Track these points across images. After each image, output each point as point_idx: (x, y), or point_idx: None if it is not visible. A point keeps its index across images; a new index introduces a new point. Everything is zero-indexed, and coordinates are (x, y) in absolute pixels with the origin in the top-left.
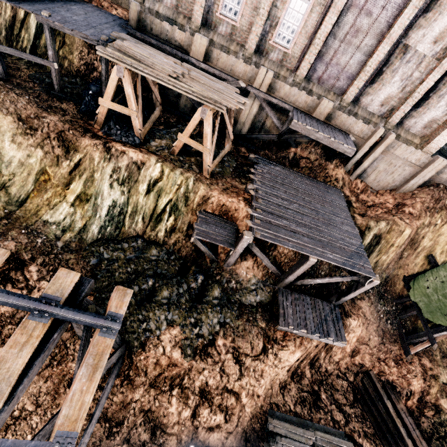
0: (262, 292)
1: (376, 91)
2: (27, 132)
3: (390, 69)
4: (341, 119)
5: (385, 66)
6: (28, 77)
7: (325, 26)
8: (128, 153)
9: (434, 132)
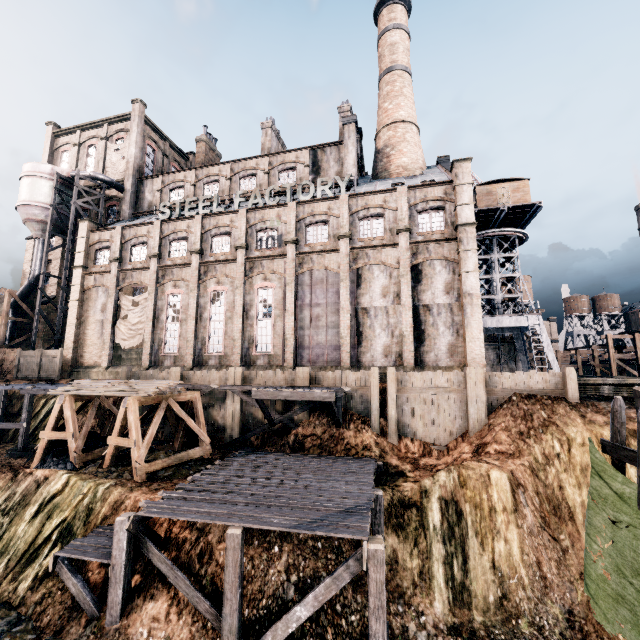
0: None
1: (369, 347)
2: None
3: (366, 327)
4: (329, 378)
5: (360, 327)
6: (5, 451)
7: (288, 324)
8: (36, 472)
9: (464, 354)
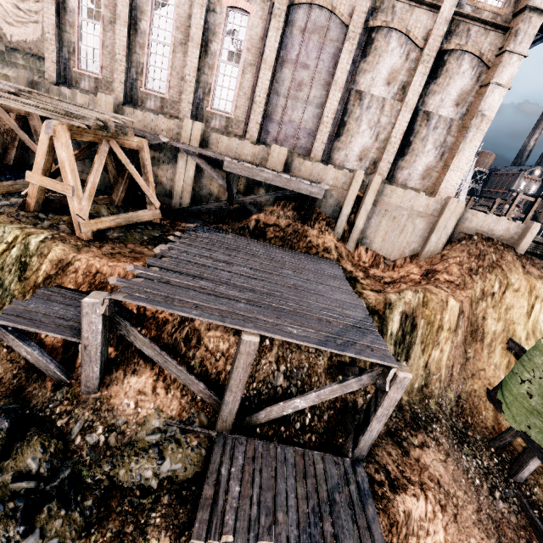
0: (176, 449)
1: (347, 144)
2: None
3: (353, 118)
4: (306, 168)
5: (345, 115)
6: None
7: (262, 82)
8: None
9: (436, 181)
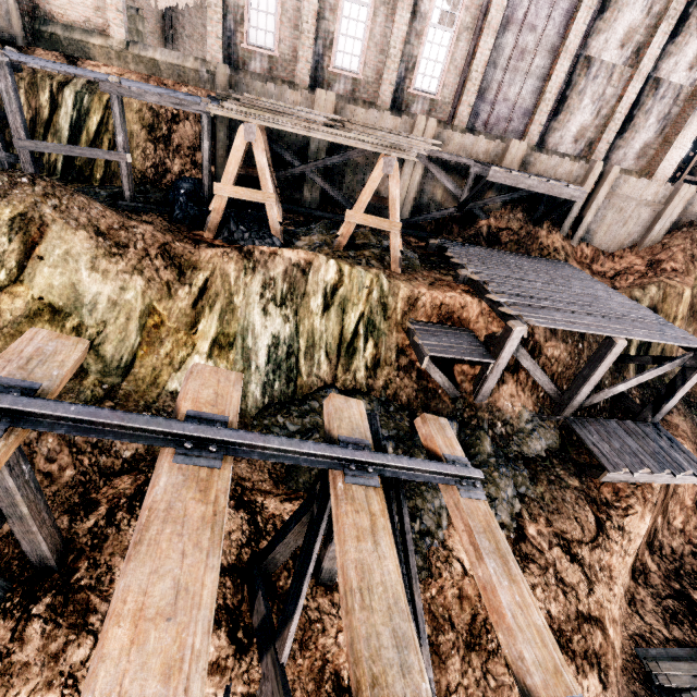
0: (544, 431)
1: (564, 124)
2: (113, 252)
3: (575, 91)
4: (541, 163)
5: (568, 88)
6: None
7: (481, 53)
8: (282, 253)
9: (652, 160)
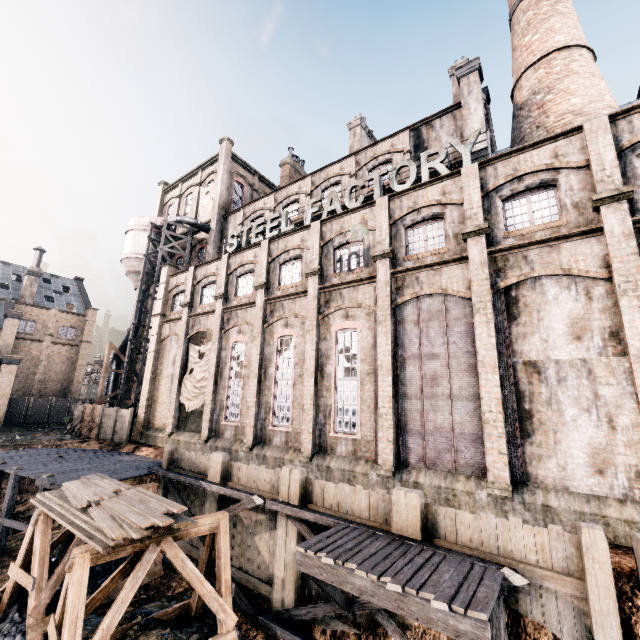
0: None
1: (552, 446)
2: None
3: (539, 402)
4: (466, 526)
5: (524, 400)
6: None
7: (383, 390)
8: None
9: None
